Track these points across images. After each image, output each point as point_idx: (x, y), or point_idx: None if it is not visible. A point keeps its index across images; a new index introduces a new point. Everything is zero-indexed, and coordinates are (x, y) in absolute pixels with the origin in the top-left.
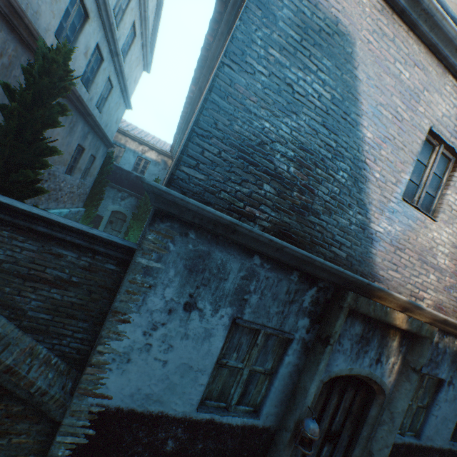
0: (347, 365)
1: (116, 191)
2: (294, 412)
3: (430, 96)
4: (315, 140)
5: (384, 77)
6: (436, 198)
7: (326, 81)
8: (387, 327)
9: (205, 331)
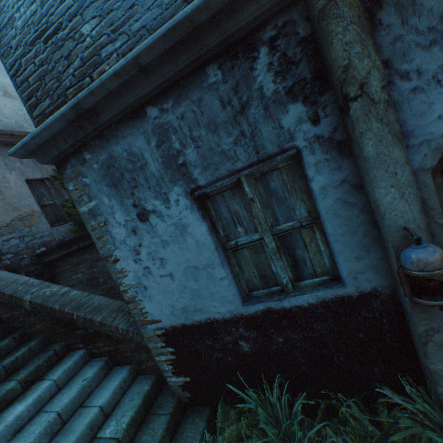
0: None
1: None
2: (389, 251)
3: None
4: None
5: None
6: None
7: None
8: None
9: (176, 227)
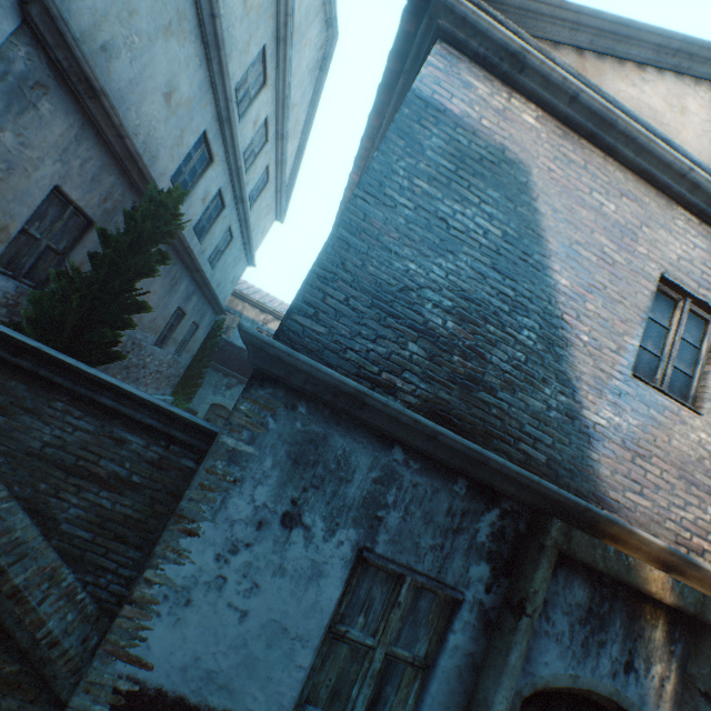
0: (566, 666)
1: (221, 375)
2: None
3: (652, 232)
4: (482, 286)
5: (578, 210)
6: (695, 377)
7: (494, 214)
8: (637, 598)
9: (312, 566)
